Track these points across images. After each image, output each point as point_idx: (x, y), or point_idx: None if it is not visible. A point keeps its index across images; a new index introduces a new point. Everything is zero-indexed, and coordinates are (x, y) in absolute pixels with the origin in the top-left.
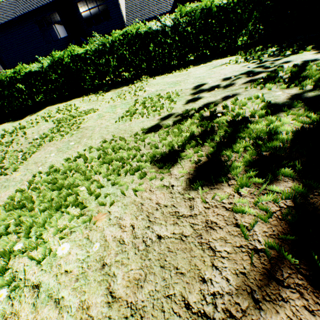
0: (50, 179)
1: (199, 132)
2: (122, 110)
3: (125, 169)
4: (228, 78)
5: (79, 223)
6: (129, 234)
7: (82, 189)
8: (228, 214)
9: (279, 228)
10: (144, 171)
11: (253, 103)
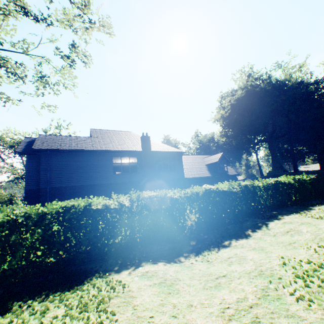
0: None
1: None
2: None
3: None
4: None
5: None
6: None
7: None
8: None
9: None
10: None
11: None
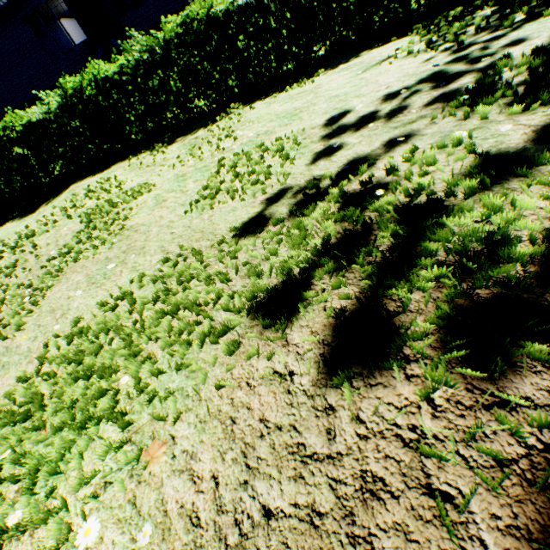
0: (73, 352)
1: (341, 235)
2: (197, 184)
3: (200, 331)
4: (395, 95)
5: (119, 462)
6: (209, 500)
7: (124, 382)
8: (409, 457)
9: (530, 510)
10: (236, 338)
11: (450, 155)
